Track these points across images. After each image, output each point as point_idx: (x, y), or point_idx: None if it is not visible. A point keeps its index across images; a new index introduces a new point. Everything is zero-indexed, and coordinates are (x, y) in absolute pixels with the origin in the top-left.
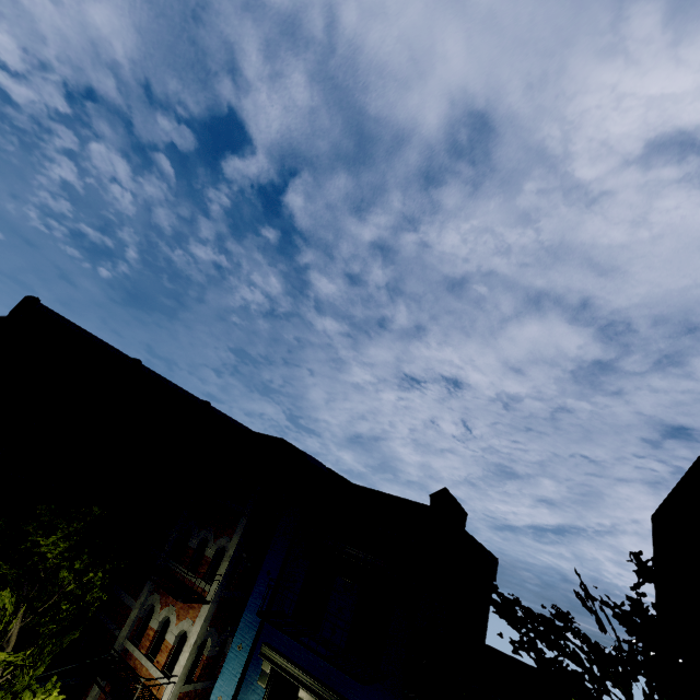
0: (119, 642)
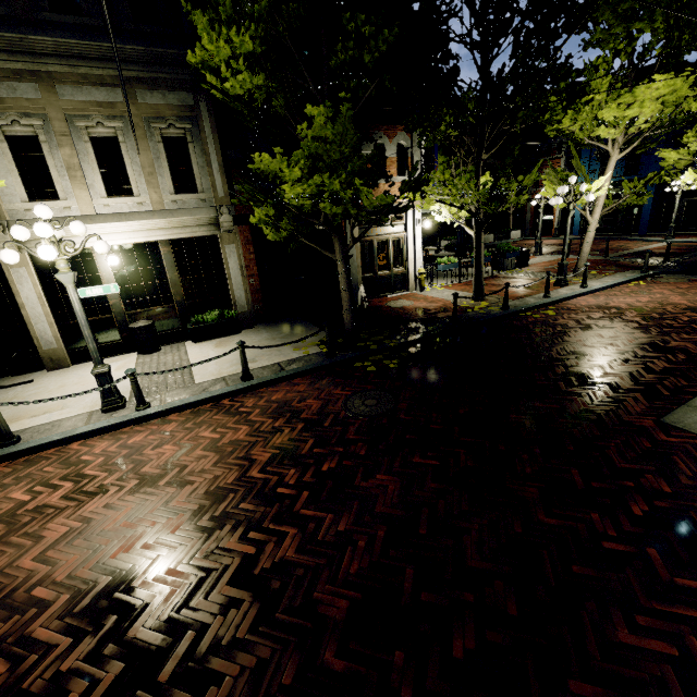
0: (530, 191)
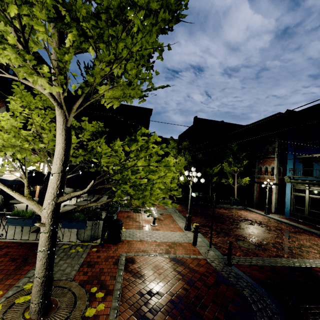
0: (256, 176)
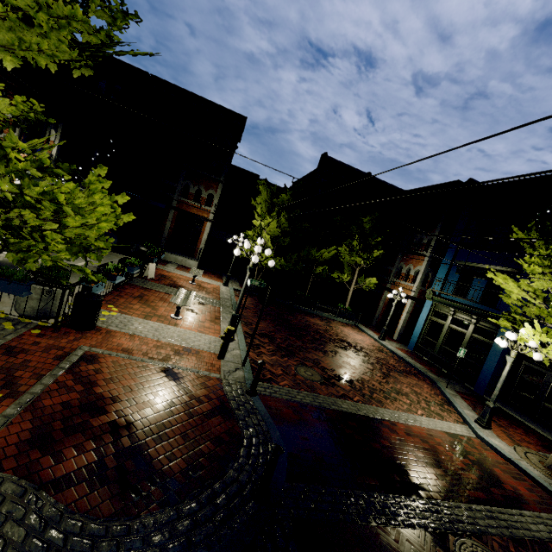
0: (390, 280)
